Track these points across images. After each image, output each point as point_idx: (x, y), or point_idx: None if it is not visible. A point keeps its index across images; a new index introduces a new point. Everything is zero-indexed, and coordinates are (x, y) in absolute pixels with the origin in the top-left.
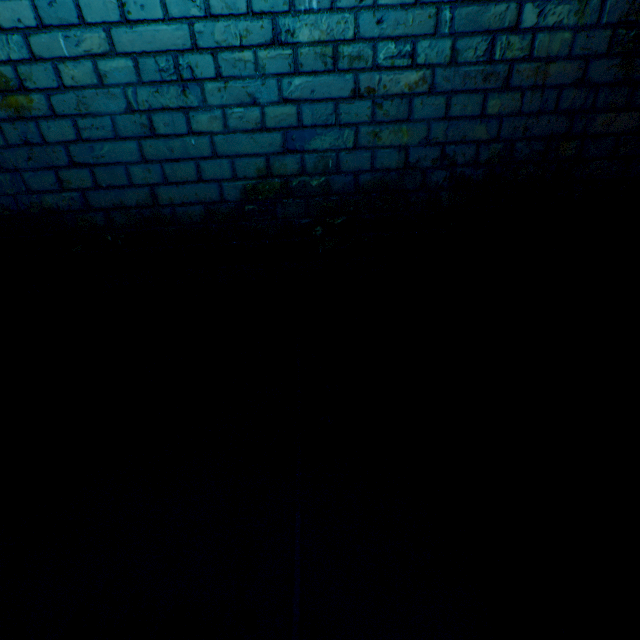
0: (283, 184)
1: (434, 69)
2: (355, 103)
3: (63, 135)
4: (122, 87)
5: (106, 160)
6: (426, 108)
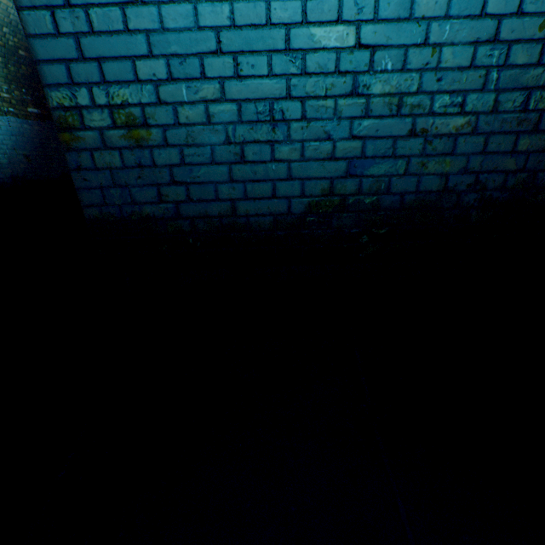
0: (341, 201)
1: (478, 115)
2: (410, 140)
3: (170, 160)
4: (224, 125)
5: (200, 180)
6: (467, 145)
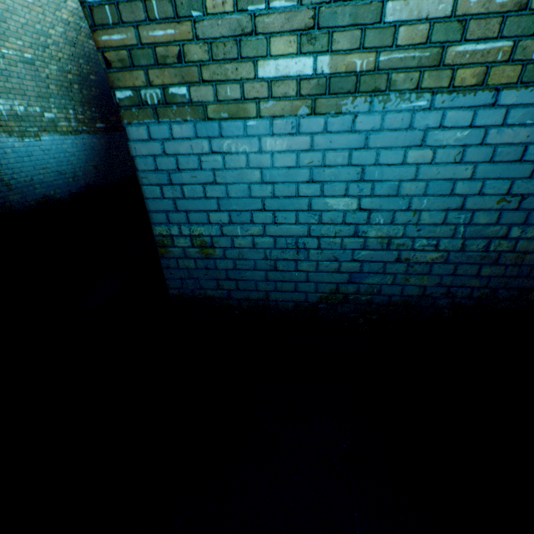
0: (344, 297)
1: (449, 252)
2: (396, 264)
3: (226, 266)
4: (264, 249)
5: (246, 278)
6: (441, 269)
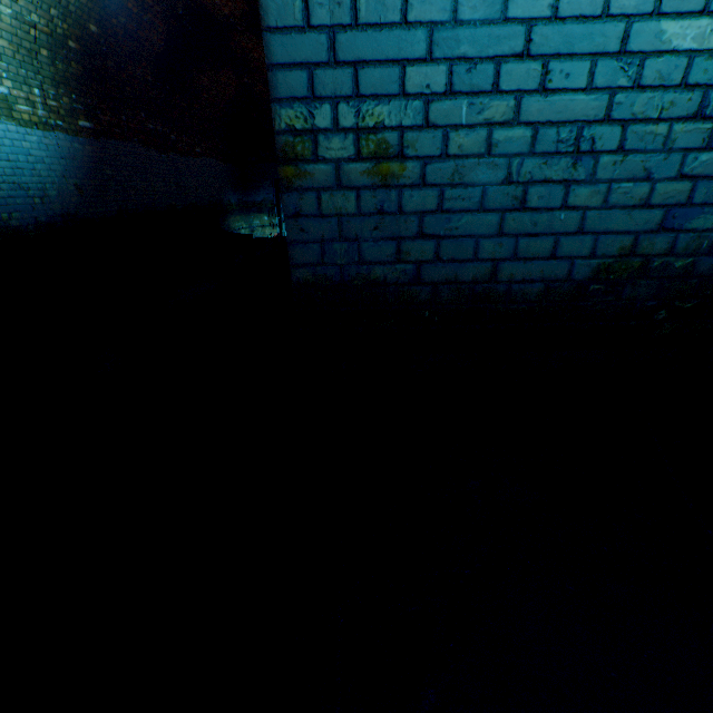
0: (642, 264)
1: None
2: None
3: (422, 205)
4: (508, 157)
5: (458, 232)
6: None
